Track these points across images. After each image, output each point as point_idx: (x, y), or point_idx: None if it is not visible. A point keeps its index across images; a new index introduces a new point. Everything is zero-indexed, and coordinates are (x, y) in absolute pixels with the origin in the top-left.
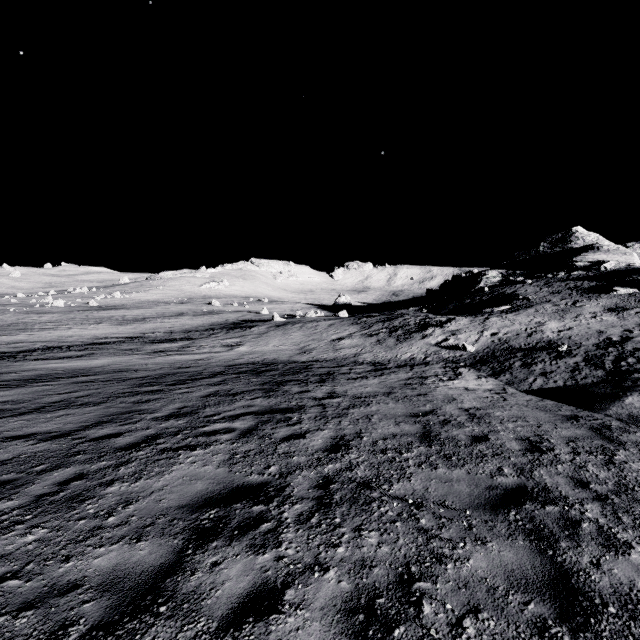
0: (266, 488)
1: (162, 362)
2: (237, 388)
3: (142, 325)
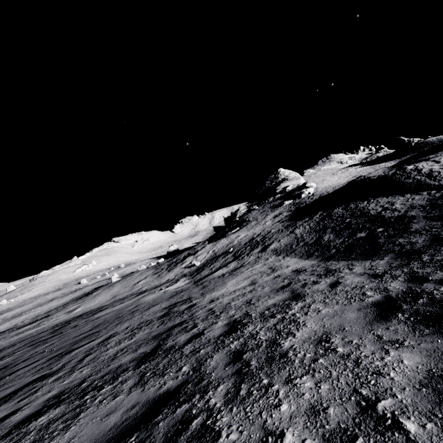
0: (1, 369)
1: (14, 339)
2: (41, 336)
3: (17, 319)
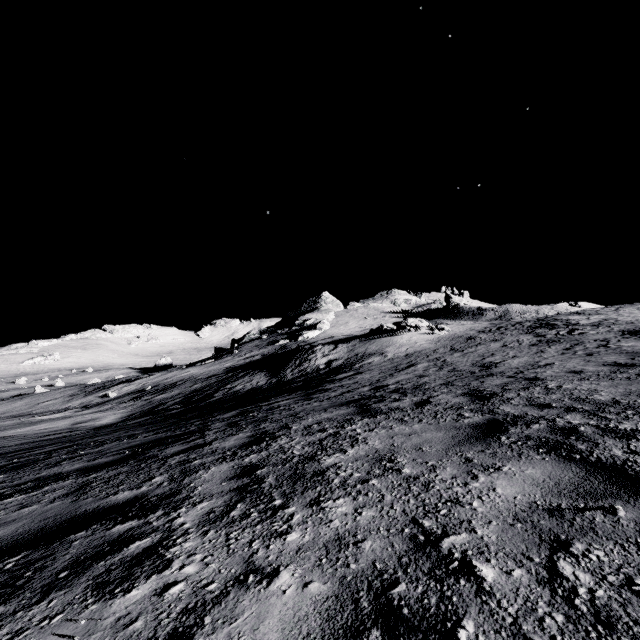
0: None
1: None
2: None
3: None
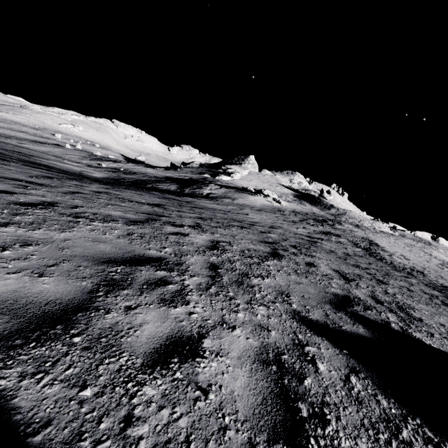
0: None
1: None
2: None
3: None
